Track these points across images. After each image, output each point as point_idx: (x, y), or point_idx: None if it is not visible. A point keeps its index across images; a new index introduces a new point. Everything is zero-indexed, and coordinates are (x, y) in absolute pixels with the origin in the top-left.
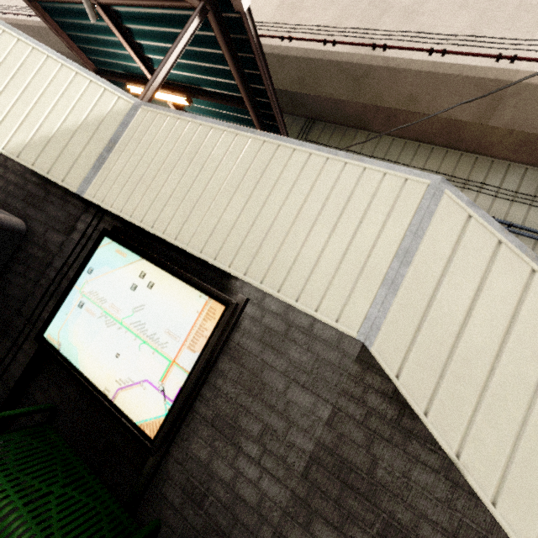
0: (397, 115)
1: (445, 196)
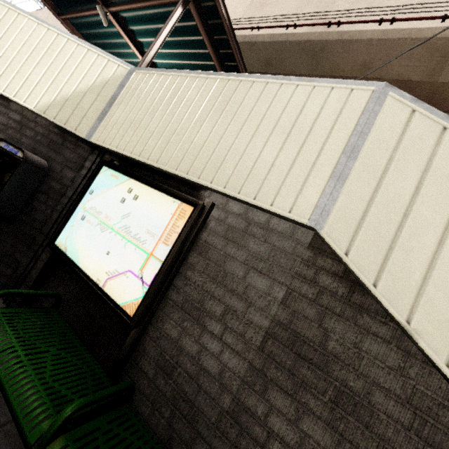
0: None
1: (390, 97)
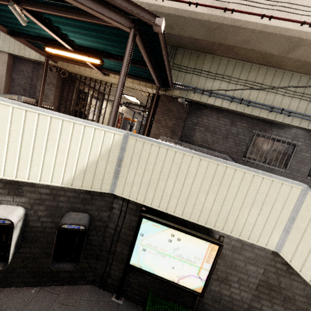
0: (233, 49)
1: (308, 194)
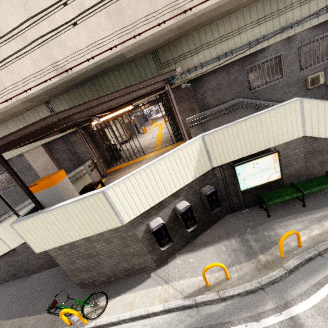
0: (199, 24)
1: (303, 101)
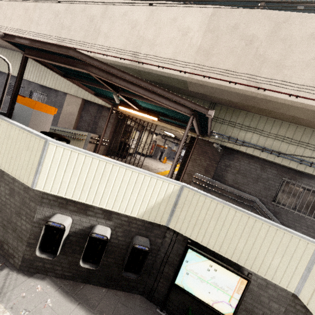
0: (265, 110)
1: None
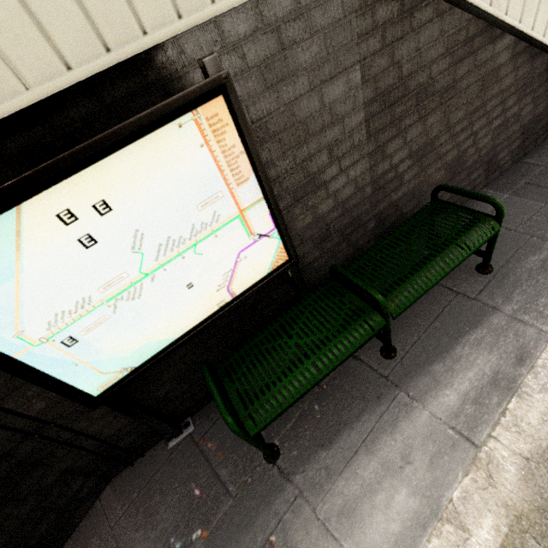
0: None
1: None
